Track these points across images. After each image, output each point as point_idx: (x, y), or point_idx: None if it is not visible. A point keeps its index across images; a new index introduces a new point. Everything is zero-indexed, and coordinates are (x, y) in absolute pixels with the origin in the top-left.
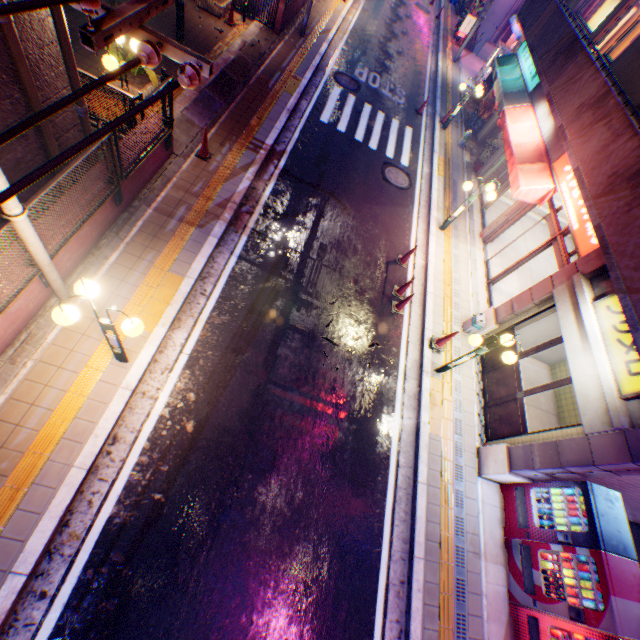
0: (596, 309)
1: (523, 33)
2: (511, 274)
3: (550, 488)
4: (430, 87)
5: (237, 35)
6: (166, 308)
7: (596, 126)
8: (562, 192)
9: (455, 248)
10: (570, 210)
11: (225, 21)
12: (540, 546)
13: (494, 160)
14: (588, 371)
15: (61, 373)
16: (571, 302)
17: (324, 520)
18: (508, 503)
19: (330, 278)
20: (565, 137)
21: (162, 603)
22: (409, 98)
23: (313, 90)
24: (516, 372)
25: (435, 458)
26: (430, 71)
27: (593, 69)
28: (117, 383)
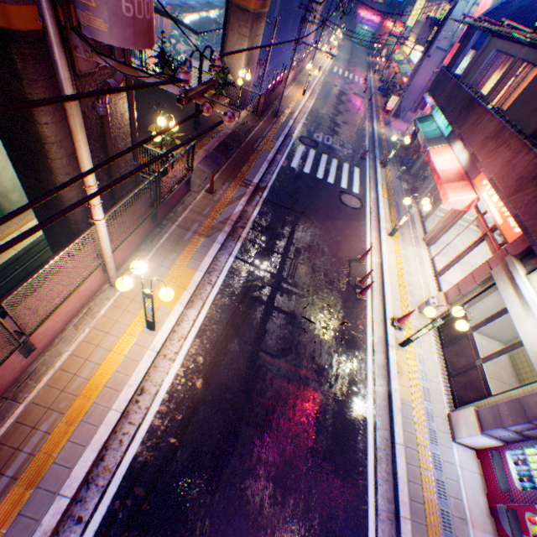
0: (530, 280)
1: (434, 101)
2: (455, 268)
3: (524, 448)
4: (369, 142)
5: None
6: (183, 292)
7: (499, 149)
8: (484, 199)
9: (403, 249)
10: (493, 210)
11: None
12: (526, 509)
13: (426, 185)
14: (534, 331)
15: (108, 337)
16: (508, 278)
17: (312, 473)
18: (486, 468)
19: (305, 272)
20: (477, 160)
21: None
22: (354, 149)
23: (285, 148)
24: (472, 343)
25: (409, 421)
26: (368, 132)
27: (489, 115)
28: (146, 346)
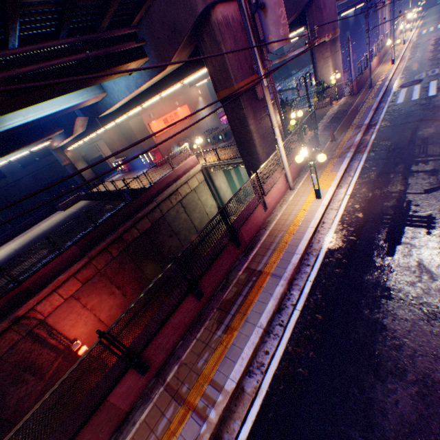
0: None
1: None
2: None
3: None
4: None
5: (334, 106)
6: (331, 182)
7: None
8: None
9: None
10: None
11: (327, 106)
12: None
13: None
14: None
15: (296, 206)
16: None
17: None
18: None
19: (436, 147)
20: None
21: (368, 273)
22: None
23: (385, 98)
24: None
25: None
26: None
27: None
28: (318, 205)
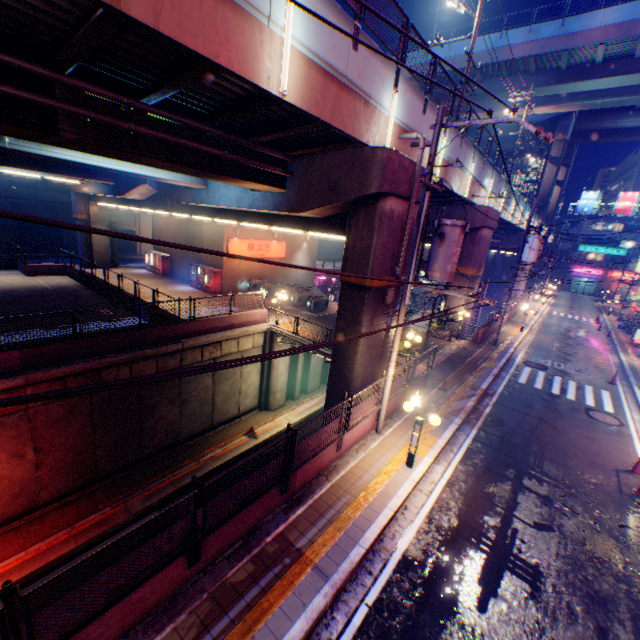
0: None
1: None
2: None
3: None
4: (617, 369)
5: (453, 344)
6: (430, 449)
7: None
8: None
9: None
10: None
11: (445, 340)
12: None
13: None
14: None
15: (377, 462)
16: None
17: None
18: None
19: (553, 466)
20: None
21: (449, 628)
22: (596, 374)
23: (507, 367)
24: None
25: None
26: (612, 361)
27: None
28: (406, 475)
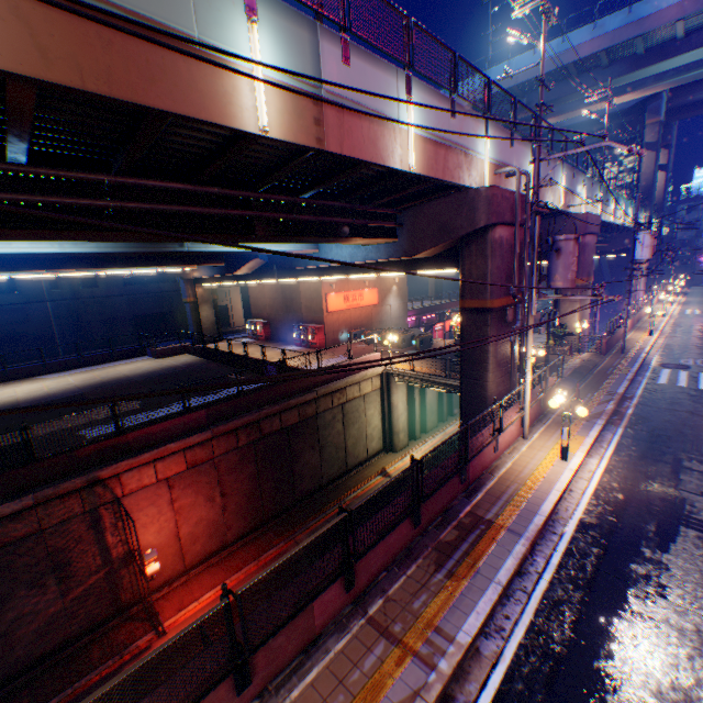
0: None
1: None
2: None
3: None
4: None
5: (575, 358)
6: (579, 446)
7: None
8: None
9: None
10: None
11: (565, 355)
12: None
13: None
14: None
15: (532, 459)
16: None
17: None
18: None
19: None
20: None
21: (635, 563)
22: None
23: (642, 372)
24: None
25: None
26: None
27: None
28: (563, 467)
